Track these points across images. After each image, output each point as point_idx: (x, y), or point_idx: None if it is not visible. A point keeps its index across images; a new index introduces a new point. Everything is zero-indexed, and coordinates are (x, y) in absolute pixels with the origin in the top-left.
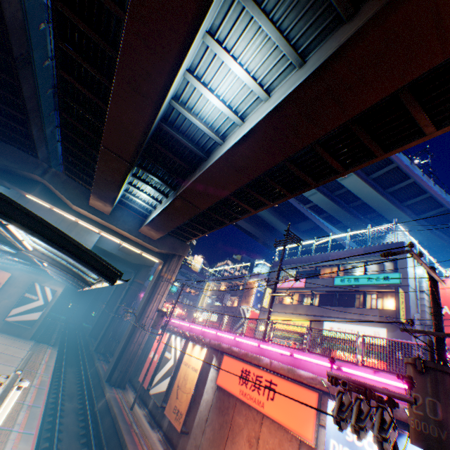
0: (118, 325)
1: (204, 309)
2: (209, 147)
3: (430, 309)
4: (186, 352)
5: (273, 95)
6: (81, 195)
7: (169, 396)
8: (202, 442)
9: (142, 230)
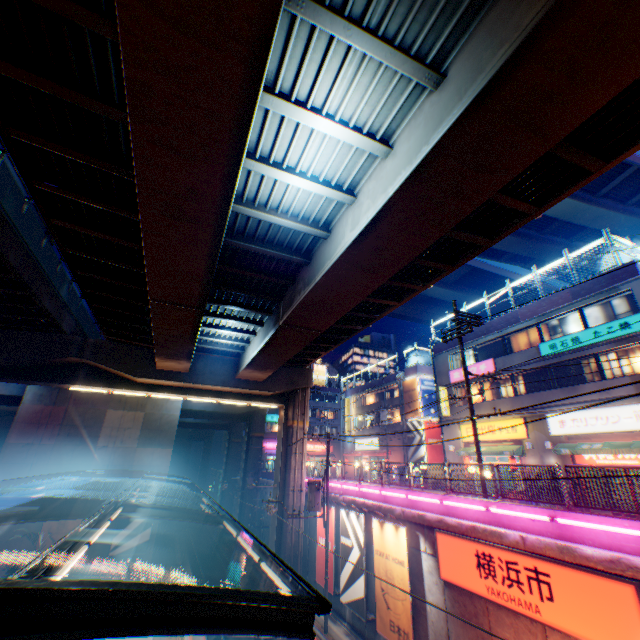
0: (252, 502)
1: (379, 470)
2: (307, 245)
3: None
4: (373, 535)
5: (399, 145)
6: (142, 360)
7: (371, 601)
8: None
9: (240, 375)
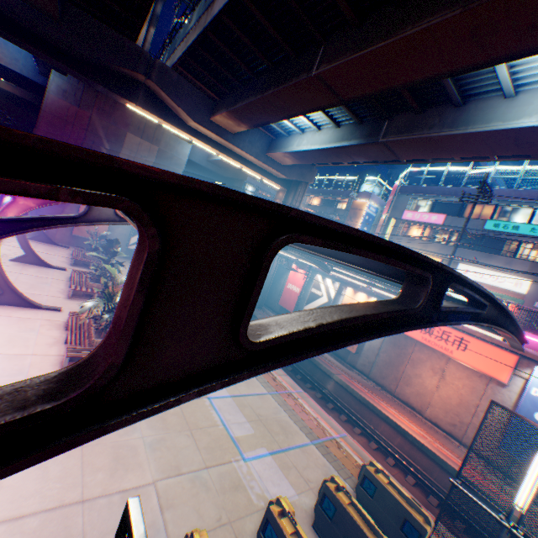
0: None
1: None
2: (477, 92)
3: None
4: (345, 296)
5: None
6: (199, 106)
7: None
8: (376, 361)
9: (272, 155)
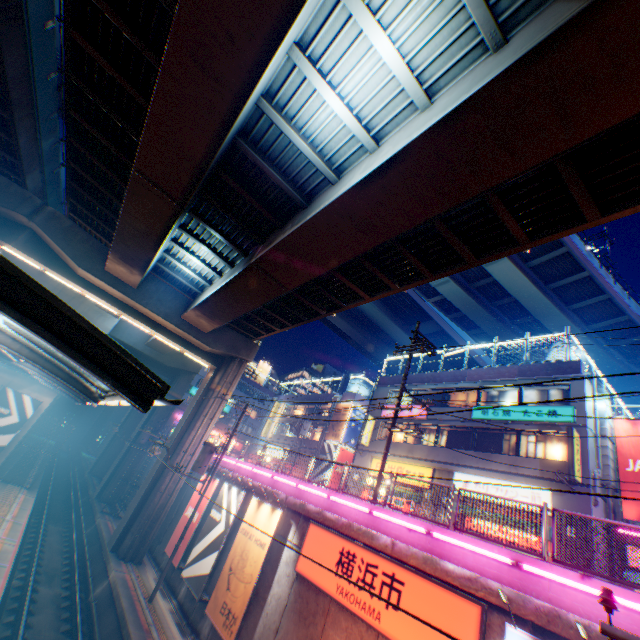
0: (137, 459)
1: (282, 447)
2: (312, 187)
3: (616, 464)
4: (247, 513)
5: (440, 100)
6: (94, 254)
7: (213, 583)
8: None
9: (187, 316)
